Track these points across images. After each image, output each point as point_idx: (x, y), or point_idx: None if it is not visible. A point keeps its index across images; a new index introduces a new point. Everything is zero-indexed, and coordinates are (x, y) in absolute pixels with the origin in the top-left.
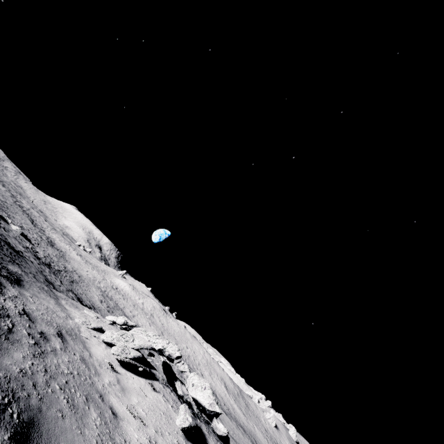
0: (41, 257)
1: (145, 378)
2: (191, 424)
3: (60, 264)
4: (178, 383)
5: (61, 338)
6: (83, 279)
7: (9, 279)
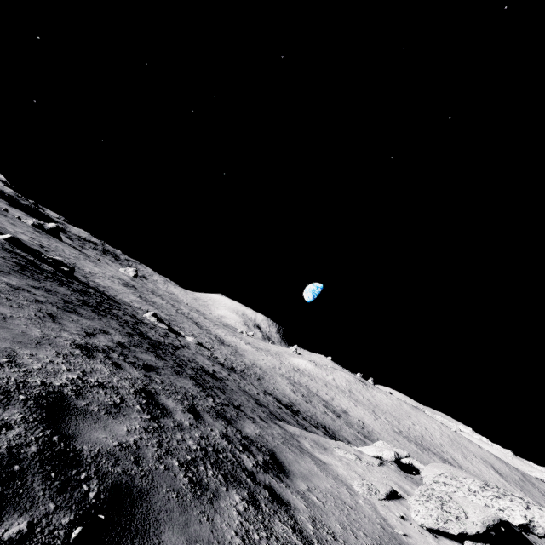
0: (222, 361)
1: None
2: None
3: (239, 362)
4: None
5: None
6: (265, 371)
7: (270, 467)
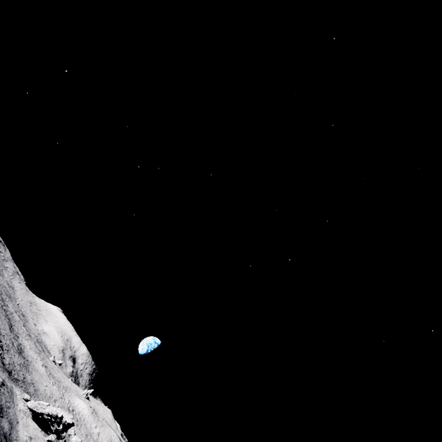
0: (6, 363)
1: (43, 431)
2: (53, 440)
3: (21, 373)
4: None
5: (8, 389)
6: (38, 394)
7: None
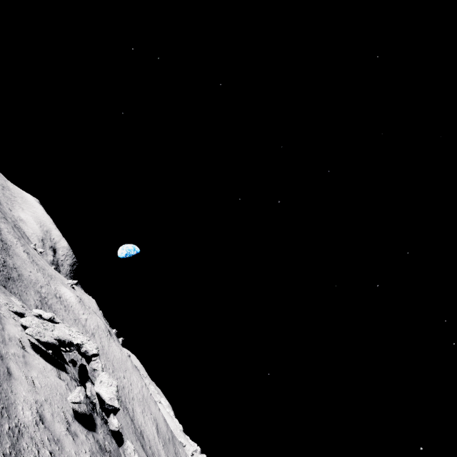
0: None
1: (53, 366)
2: (82, 402)
3: (0, 257)
4: (89, 384)
5: None
6: (23, 279)
7: None
